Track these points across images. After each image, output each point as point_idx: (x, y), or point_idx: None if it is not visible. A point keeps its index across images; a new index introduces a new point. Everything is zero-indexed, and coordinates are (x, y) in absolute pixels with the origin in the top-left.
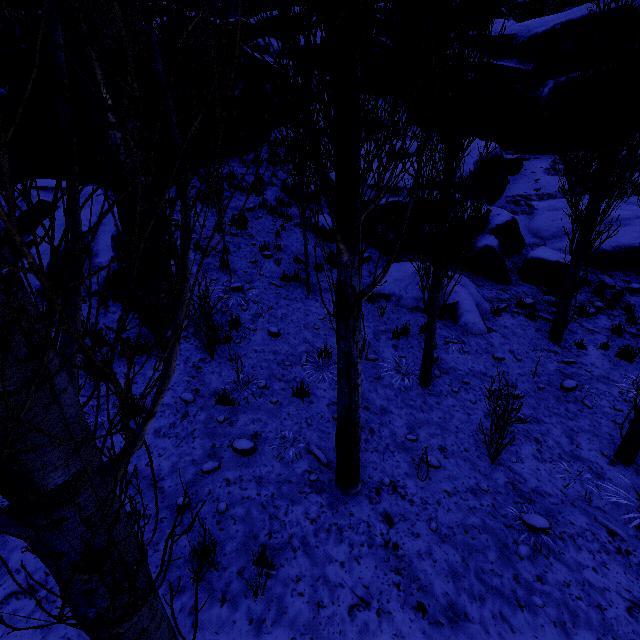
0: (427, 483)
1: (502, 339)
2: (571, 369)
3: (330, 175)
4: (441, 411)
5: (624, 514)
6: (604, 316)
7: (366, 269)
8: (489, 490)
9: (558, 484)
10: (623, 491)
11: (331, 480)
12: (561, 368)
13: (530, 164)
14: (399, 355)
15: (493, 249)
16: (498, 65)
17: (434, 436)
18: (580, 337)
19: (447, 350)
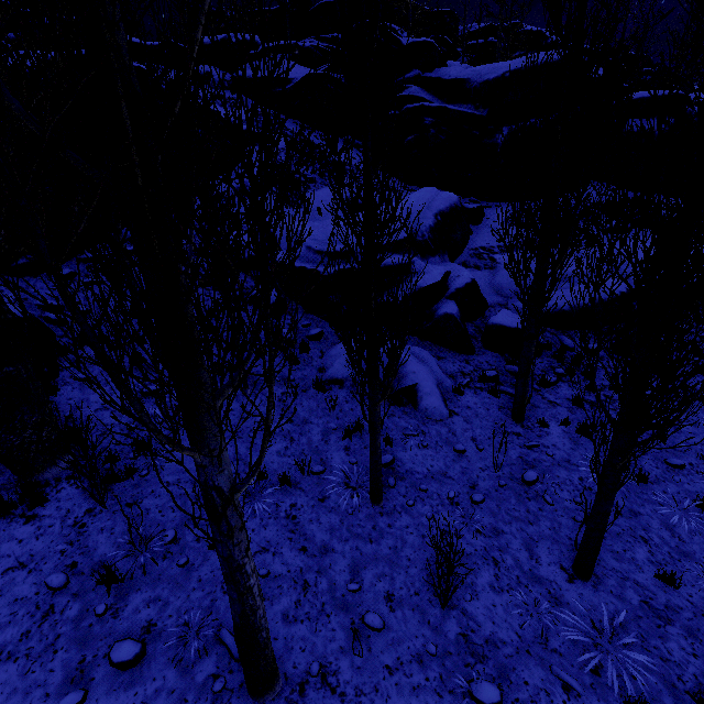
0: (366, 658)
1: (464, 424)
2: (533, 454)
3: (276, 235)
4: (392, 537)
5: (580, 653)
6: (565, 384)
7: (317, 348)
8: (438, 652)
9: (514, 624)
10: (580, 620)
11: (243, 684)
12: (523, 454)
13: (492, 212)
14: (350, 461)
15: (453, 317)
16: (454, 110)
17: (381, 578)
18: (542, 412)
19: (405, 446)
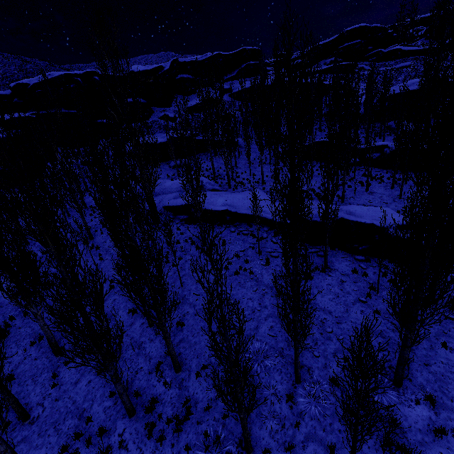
0: None
1: None
2: None
3: None
4: None
5: None
6: None
7: None
8: None
9: None
10: None
11: None
12: None
13: None
14: None
15: None
16: None
17: None
18: None
19: None
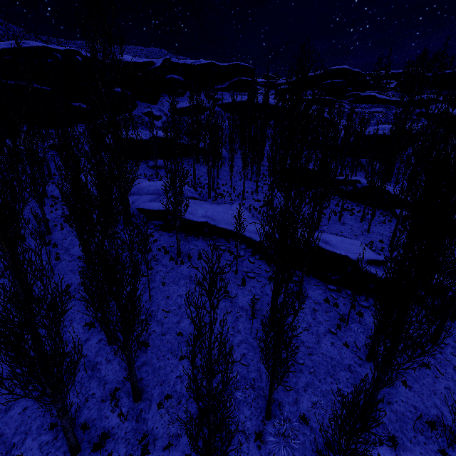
0: None
1: None
2: None
3: None
4: None
5: None
6: None
7: None
8: None
9: None
10: None
11: None
12: None
13: None
14: None
15: None
16: None
17: None
18: None
19: None
